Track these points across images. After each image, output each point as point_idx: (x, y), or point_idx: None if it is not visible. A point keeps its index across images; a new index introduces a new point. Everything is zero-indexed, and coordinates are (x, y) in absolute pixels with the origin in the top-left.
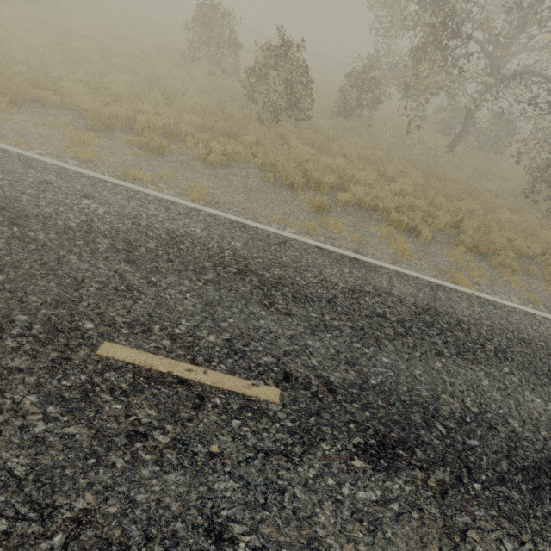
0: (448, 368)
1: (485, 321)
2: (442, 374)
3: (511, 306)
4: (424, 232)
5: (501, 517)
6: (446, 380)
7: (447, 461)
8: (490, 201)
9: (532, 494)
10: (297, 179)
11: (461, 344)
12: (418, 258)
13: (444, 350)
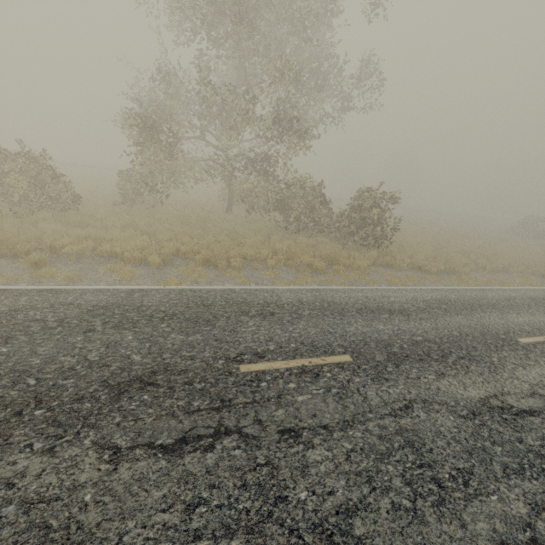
0: (90, 338)
1: (172, 301)
2: (77, 344)
3: (214, 288)
4: (152, 259)
5: (50, 427)
6: (78, 347)
7: (14, 403)
8: (243, 234)
9: (110, 399)
10: (20, 247)
11: (126, 320)
12: (143, 278)
13: (99, 328)
